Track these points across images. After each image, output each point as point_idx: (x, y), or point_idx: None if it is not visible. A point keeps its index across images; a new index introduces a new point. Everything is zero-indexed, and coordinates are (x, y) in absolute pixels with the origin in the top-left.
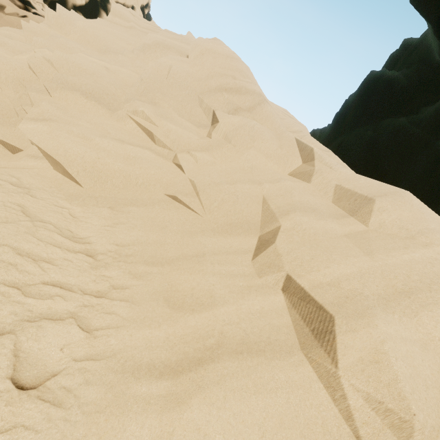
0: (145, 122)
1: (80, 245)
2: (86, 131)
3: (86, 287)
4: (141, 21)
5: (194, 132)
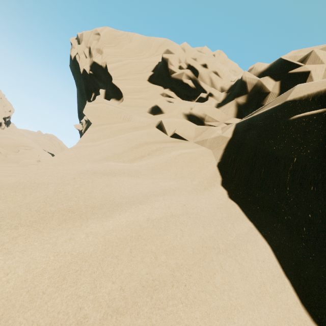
0: None
1: None
2: None
3: None
4: (2, 131)
5: (13, 152)
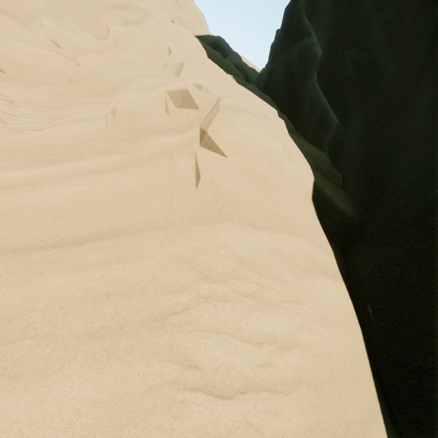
0: (51, 32)
1: (3, 97)
2: (5, 36)
3: (6, 112)
4: None
5: (93, 42)
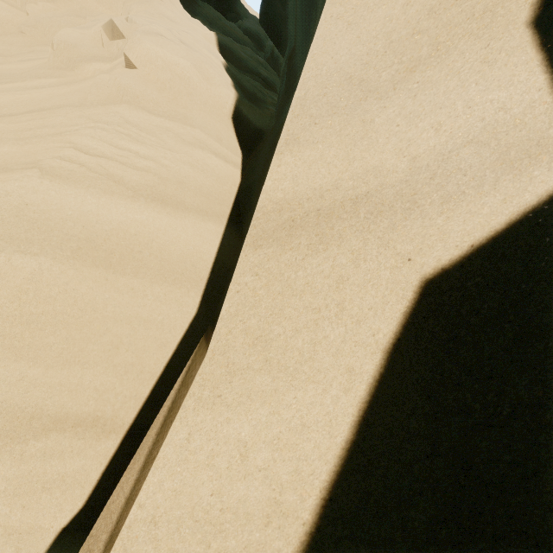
0: None
1: None
2: None
3: None
4: None
5: None
